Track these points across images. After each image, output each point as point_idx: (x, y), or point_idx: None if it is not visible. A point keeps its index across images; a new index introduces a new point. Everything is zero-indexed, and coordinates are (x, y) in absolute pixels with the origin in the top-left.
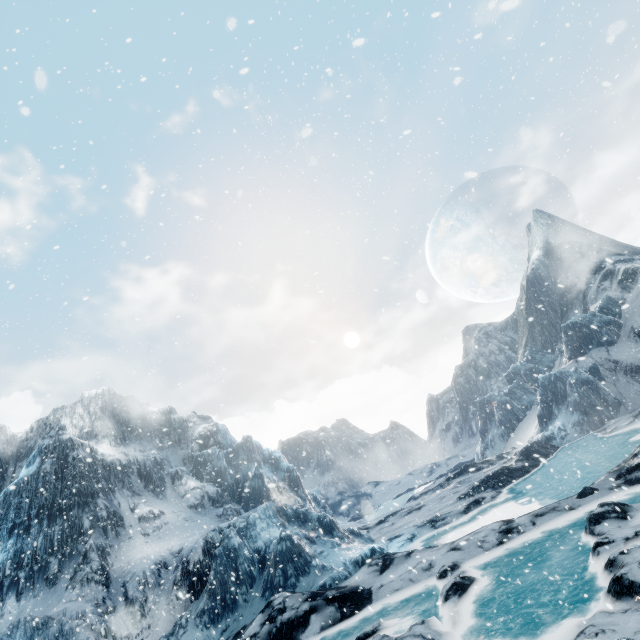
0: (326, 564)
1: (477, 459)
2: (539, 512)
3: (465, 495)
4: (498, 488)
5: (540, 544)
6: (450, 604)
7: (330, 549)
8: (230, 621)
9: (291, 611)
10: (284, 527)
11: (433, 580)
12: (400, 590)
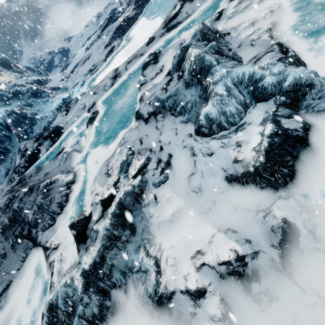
0: (43, 115)
1: (118, 7)
2: (129, 60)
3: (107, 45)
4: (122, 36)
5: (127, 82)
6: (88, 129)
7: (43, 106)
8: (11, 157)
9: (30, 149)
10: (8, 105)
11: (86, 114)
12: (74, 122)
